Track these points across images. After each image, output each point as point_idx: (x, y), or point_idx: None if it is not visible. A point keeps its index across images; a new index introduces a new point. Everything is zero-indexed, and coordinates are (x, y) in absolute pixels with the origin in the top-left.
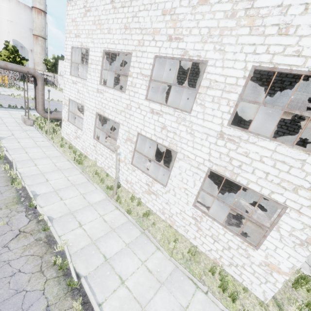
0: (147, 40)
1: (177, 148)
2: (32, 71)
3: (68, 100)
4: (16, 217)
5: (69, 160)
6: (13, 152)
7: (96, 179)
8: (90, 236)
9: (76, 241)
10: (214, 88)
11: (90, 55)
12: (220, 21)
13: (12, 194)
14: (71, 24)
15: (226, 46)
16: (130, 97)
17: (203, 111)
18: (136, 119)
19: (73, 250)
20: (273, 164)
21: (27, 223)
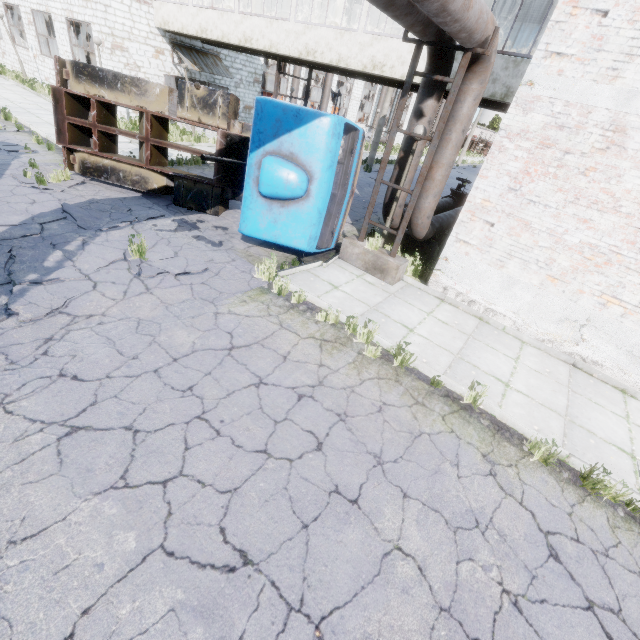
0: None
1: (50, 9)
2: None
3: None
4: None
5: None
6: None
7: (16, 81)
8: None
9: None
10: None
11: None
12: None
13: None
14: None
15: None
16: None
17: None
18: None
19: None
20: None
21: None
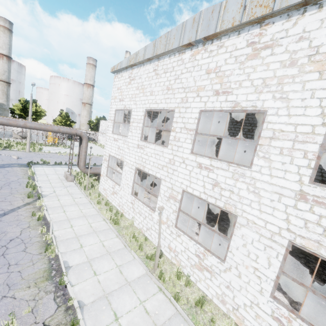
0: (191, 97)
1: (236, 210)
2: (80, 132)
3: (108, 156)
4: (43, 301)
5: (105, 220)
6: (52, 211)
7: (133, 244)
8: None
9: None
10: (280, 138)
11: (132, 114)
12: (277, 70)
13: (44, 265)
14: (117, 91)
15: (289, 93)
16: (173, 152)
17: (268, 165)
18: (181, 175)
19: None
20: None
21: (54, 312)
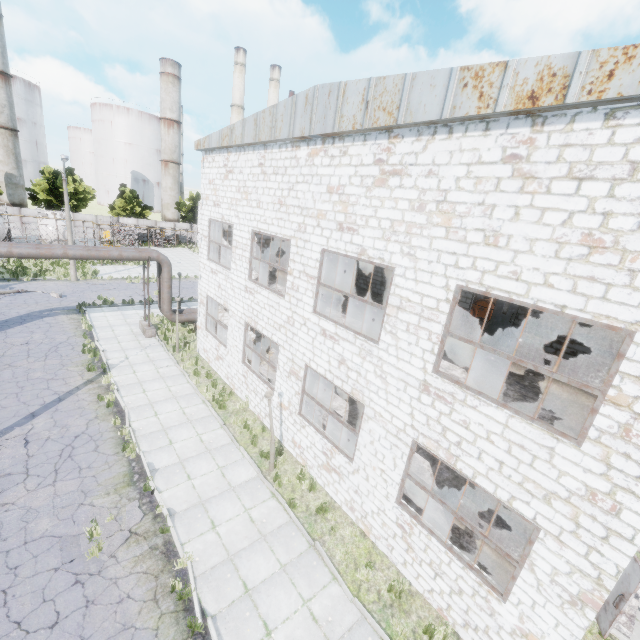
0: (311, 225)
1: (363, 398)
2: (155, 255)
3: (206, 297)
4: (127, 509)
5: (205, 402)
6: (127, 392)
7: (245, 437)
8: (227, 546)
9: (205, 554)
10: (407, 310)
11: (234, 234)
12: (405, 213)
13: (123, 469)
14: (208, 187)
15: (417, 250)
16: (292, 307)
17: (395, 343)
18: (302, 342)
19: (199, 568)
20: (508, 449)
21: (140, 520)
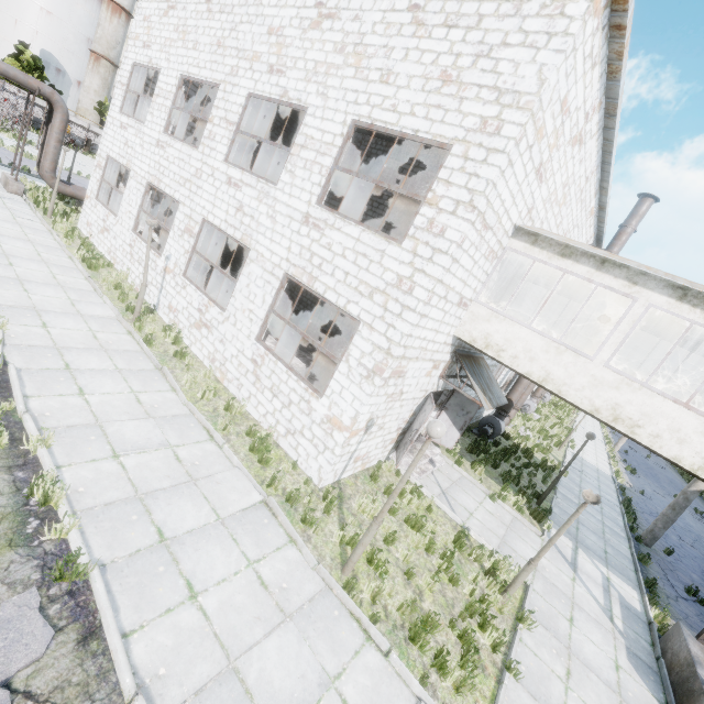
0: (244, 68)
1: (251, 242)
2: (49, 90)
3: (106, 158)
4: None
5: (73, 258)
6: None
7: (113, 294)
8: (56, 341)
9: (25, 336)
10: (309, 148)
11: (159, 80)
12: (329, 55)
13: None
14: (142, 25)
15: (330, 90)
16: (203, 158)
17: (292, 181)
18: (205, 195)
19: (13, 341)
20: (355, 260)
21: None
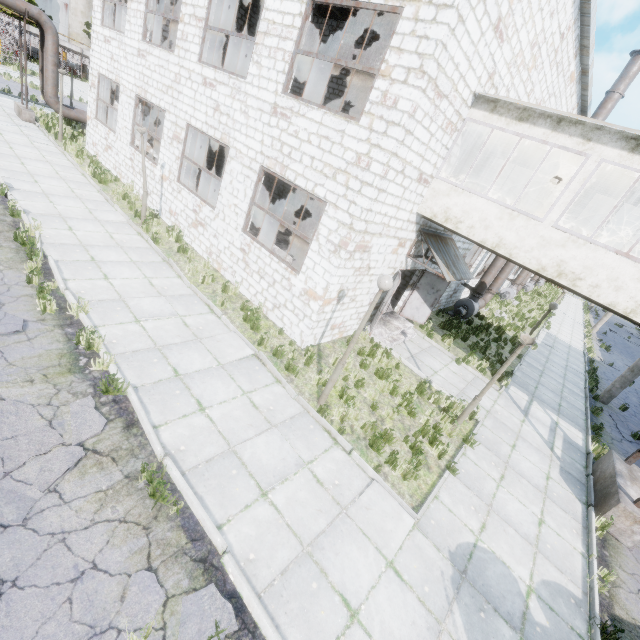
0: None
1: (229, 140)
2: (36, 11)
3: (98, 76)
4: None
5: (85, 175)
6: None
7: (123, 204)
8: (81, 240)
9: (56, 237)
10: (271, 34)
11: None
12: None
13: None
14: None
15: None
16: (180, 61)
17: (259, 73)
18: (186, 100)
19: (49, 241)
20: (319, 144)
21: None
